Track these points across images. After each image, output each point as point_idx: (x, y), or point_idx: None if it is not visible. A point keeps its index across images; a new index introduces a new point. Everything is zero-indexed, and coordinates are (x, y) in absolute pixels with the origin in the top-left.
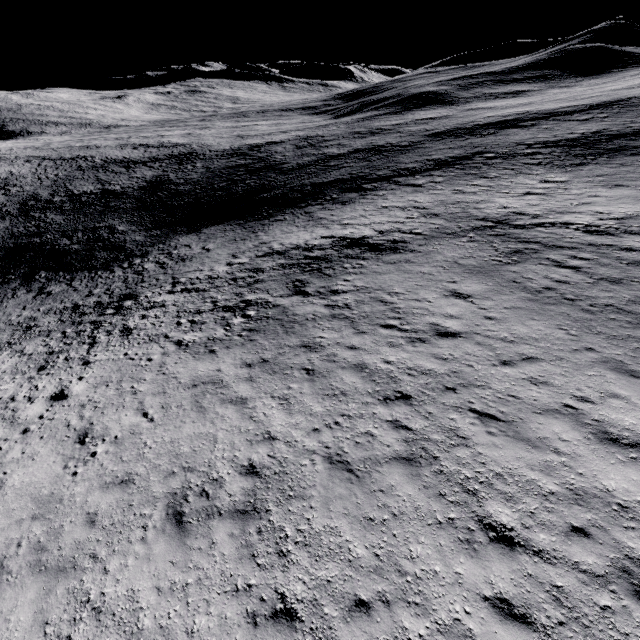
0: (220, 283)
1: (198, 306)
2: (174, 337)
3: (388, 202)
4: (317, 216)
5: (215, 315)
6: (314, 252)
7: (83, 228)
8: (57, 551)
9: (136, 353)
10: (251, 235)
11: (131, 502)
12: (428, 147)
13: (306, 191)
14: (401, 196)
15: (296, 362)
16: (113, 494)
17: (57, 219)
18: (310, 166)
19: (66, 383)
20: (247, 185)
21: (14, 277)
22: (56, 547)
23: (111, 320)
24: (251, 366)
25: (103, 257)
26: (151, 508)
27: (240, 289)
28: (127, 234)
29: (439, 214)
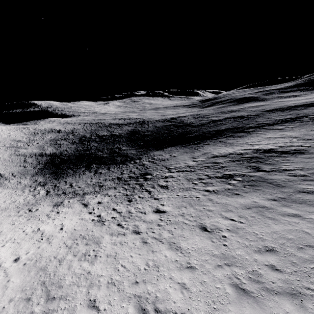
0: (198, 168)
1: (197, 177)
2: (200, 188)
3: (269, 135)
4: (228, 142)
5: (214, 180)
6: (245, 155)
7: (106, 148)
8: (272, 283)
9: (184, 195)
10: (195, 150)
11: (291, 261)
12: (269, 115)
13: (212, 133)
14: (274, 133)
15: (308, 198)
16: (270, 256)
17: (95, 144)
18: (207, 124)
19: (155, 206)
20: (178, 132)
21: (81, 166)
22: (268, 281)
23: (147, 183)
24: (276, 200)
25: (119, 159)
26: (313, 265)
27: (216, 170)
28: (127, 150)
29: (311, 139)
